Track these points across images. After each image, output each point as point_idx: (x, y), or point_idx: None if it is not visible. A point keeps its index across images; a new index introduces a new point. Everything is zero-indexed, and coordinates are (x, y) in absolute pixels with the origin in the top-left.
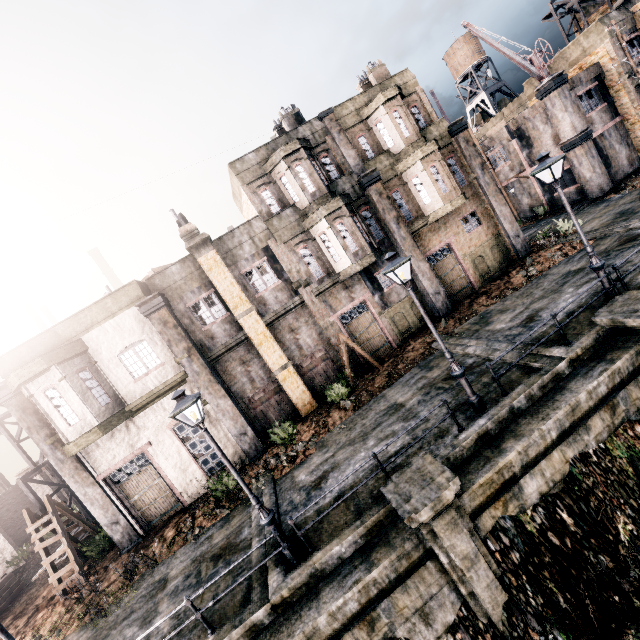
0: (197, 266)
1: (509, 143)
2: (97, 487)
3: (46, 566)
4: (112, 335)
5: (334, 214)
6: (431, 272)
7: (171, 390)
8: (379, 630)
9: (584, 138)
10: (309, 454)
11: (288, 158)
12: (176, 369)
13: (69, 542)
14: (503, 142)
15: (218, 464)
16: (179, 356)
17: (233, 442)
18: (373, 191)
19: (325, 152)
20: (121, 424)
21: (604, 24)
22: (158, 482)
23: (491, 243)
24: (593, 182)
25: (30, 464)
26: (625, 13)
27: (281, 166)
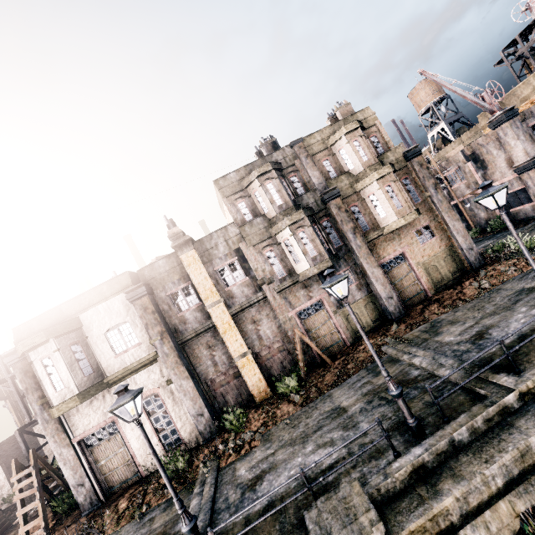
0: (179, 262)
1: (465, 165)
2: (71, 449)
3: (19, 517)
4: (103, 315)
5: (297, 224)
6: (384, 278)
7: (144, 367)
8: None
9: None
10: (254, 446)
11: (261, 177)
12: (150, 349)
13: (42, 496)
14: (459, 164)
15: (176, 440)
16: (153, 338)
17: (191, 421)
18: (333, 205)
19: (294, 172)
20: (99, 393)
21: None
22: (123, 450)
23: (444, 254)
24: None
25: (27, 417)
26: None
27: (255, 183)
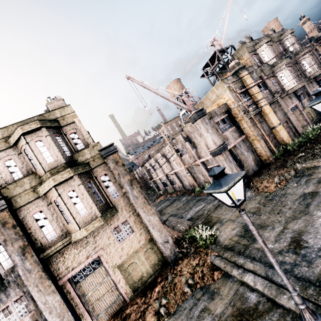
0: None
1: (185, 143)
2: None
3: None
4: None
5: None
6: (62, 305)
7: None
8: None
9: (222, 149)
10: None
11: None
12: None
13: None
14: (182, 142)
15: None
16: None
17: None
18: None
19: None
20: None
21: (224, 82)
22: None
23: (145, 247)
24: None
25: None
26: (236, 77)
27: None
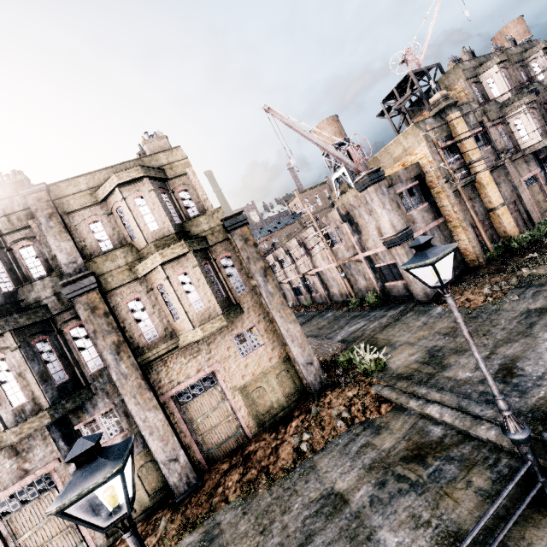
0: None
1: (342, 225)
2: None
3: None
4: None
5: None
6: (166, 426)
7: None
8: None
9: (404, 238)
10: None
11: None
12: None
13: None
14: (337, 222)
15: None
16: None
17: None
18: (81, 304)
19: (28, 240)
20: None
21: (420, 128)
22: None
23: (278, 368)
24: (417, 284)
25: None
26: (440, 121)
27: None
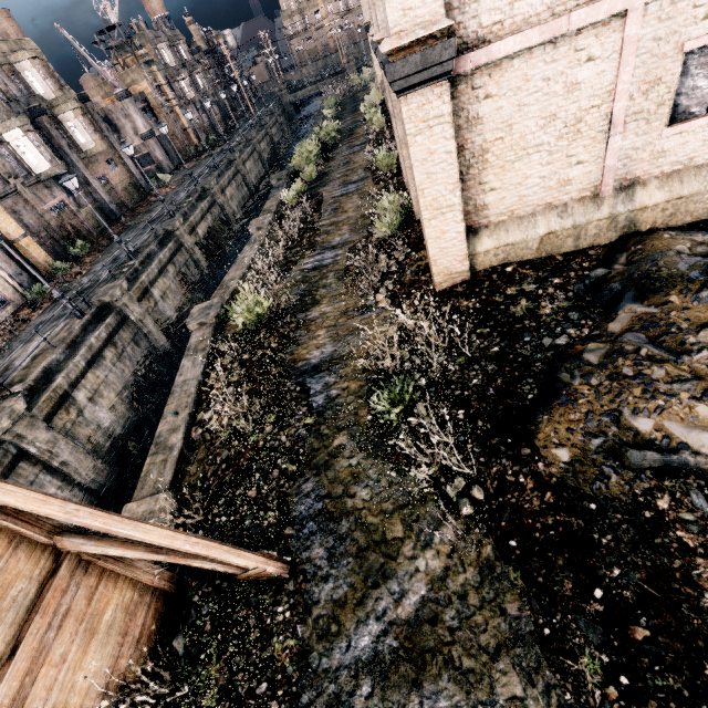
0: None
1: None
2: None
3: None
4: None
5: (25, 127)
6: (103, 188)
7: None
8: (178, 267)
9: (152, 135)
10: (90, 268)
11: None
12: None
13: None
14: None
15: (2, 302)
16: None
17: (12, 282)
18: (45, 121)
19: None
20: None
21: (141, 70)
22: None
23: (128, 181)
24: (165, 163)
25: None
26: (149, 69)
27: None
